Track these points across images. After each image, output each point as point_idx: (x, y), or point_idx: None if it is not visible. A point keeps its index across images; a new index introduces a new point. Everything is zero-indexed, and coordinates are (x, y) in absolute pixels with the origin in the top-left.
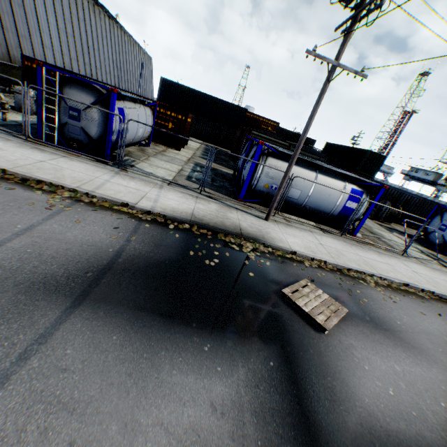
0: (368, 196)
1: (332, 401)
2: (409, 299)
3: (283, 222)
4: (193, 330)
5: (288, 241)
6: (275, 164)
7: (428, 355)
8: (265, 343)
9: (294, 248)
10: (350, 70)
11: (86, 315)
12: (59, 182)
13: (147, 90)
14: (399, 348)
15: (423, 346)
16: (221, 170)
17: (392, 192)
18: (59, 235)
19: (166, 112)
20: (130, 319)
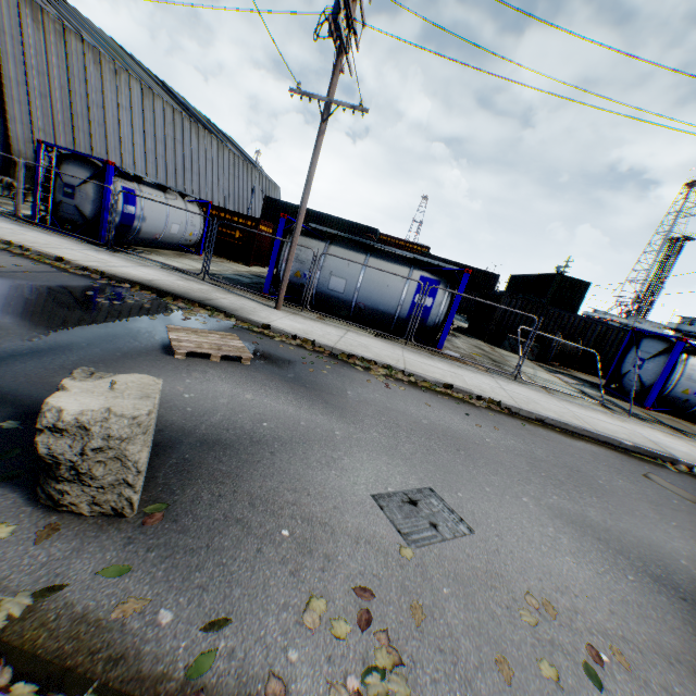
0: (449, 288)
1: (67, 369)
2: (432, 396)
3: (310, 317)
4: None
5: (277, 321)
6: (307, 244)
7: (343, 413)
8: (60, 334)
9: (273, 324)
10: (345, 105)
11: None
12: None
13: None
14: (295, 396)
15: (354, 409)
16: None
17: (572, 321)
18: None
19: (233, 219)
20: None
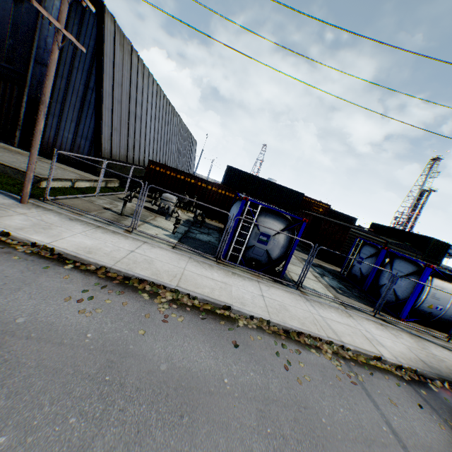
0: None
1: None
2: None
3: None
4: None
5: None
6: (440, 285)
7: None
8: None
9: None
10: None
11: None
12: (313, 332)
13: (191, 167)
14: None
15: None
16: (324, 266)
17: None
18: (418, 437)
19: None
20: None
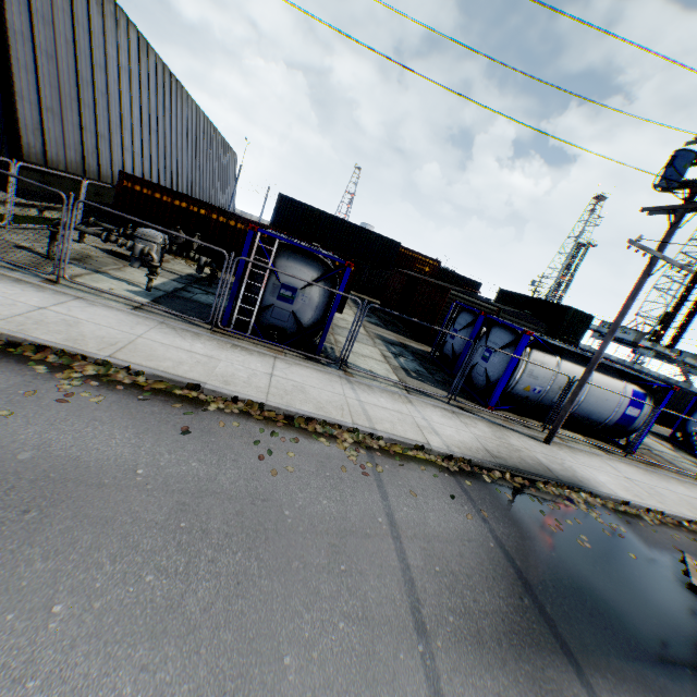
0: (651, 400)
1: None
2: None
3: (560, 442)
4: (696, 680)
5: (601, 481)
6: (541, 359)
7: None
8: None
9: (620, 495)
10: (674, 263)
11: (602, 683)
12: (331, 418)
13: (228, 198)
14: None
15: None
16: (410, 345)
17: None
18: (426, 528)
19: None
20: (638, 678)
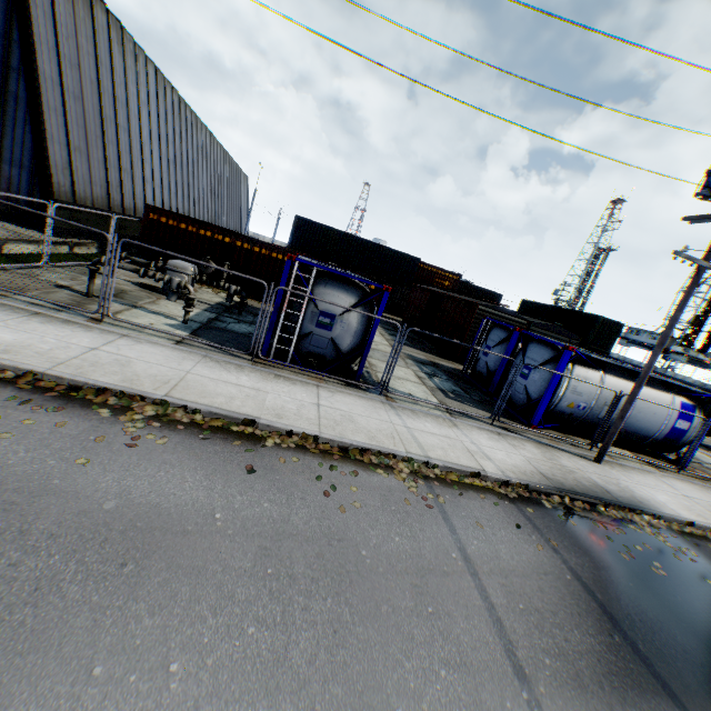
0: (701, 412)
1: None
2: None
3: (610, 460)
4: None
5: (660, 501)
6: (583, 375)
7: None
8: None
9: (683, 515)
10: None
11: None
12: (384, 447)
13: (242, 222)
14: None
15: None
16: (440, 363)
17: None
18: (500, 562)
19: None
20: None
